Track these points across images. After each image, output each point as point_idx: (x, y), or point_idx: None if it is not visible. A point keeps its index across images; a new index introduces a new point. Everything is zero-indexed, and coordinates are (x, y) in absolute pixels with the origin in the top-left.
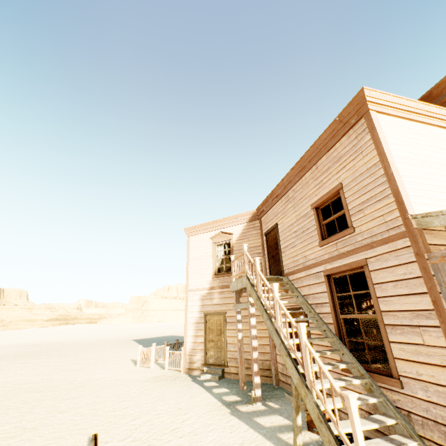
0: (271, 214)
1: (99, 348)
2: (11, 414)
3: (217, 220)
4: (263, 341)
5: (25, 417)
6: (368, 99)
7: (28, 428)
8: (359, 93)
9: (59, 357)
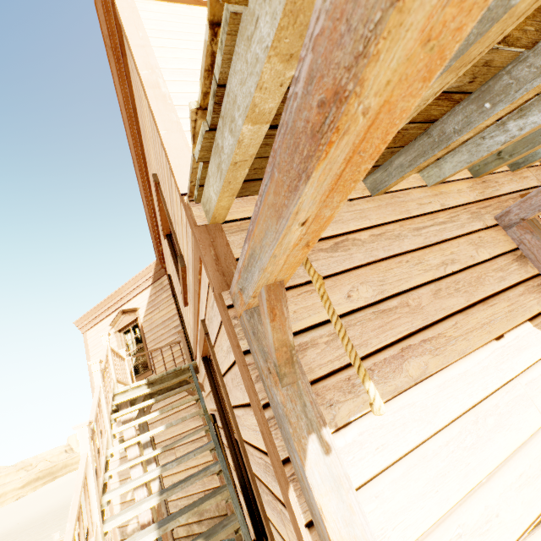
0: (166, 261)
1: (50, 529)
2: None
3: (112, 294)
4: None
5: None
6: None
7: None
8: None
9: None
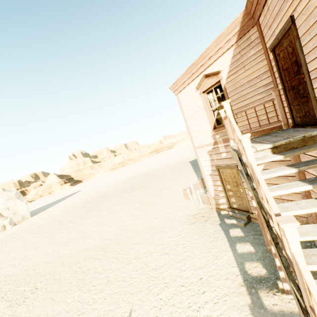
0: (275, 0)
1: (168, 176)
2: (109, 259)
3: (195, 61)
4: (293, 198)
5: (112, 265)
6: None
7: (109, 281)
8: None
9: (148, 188)
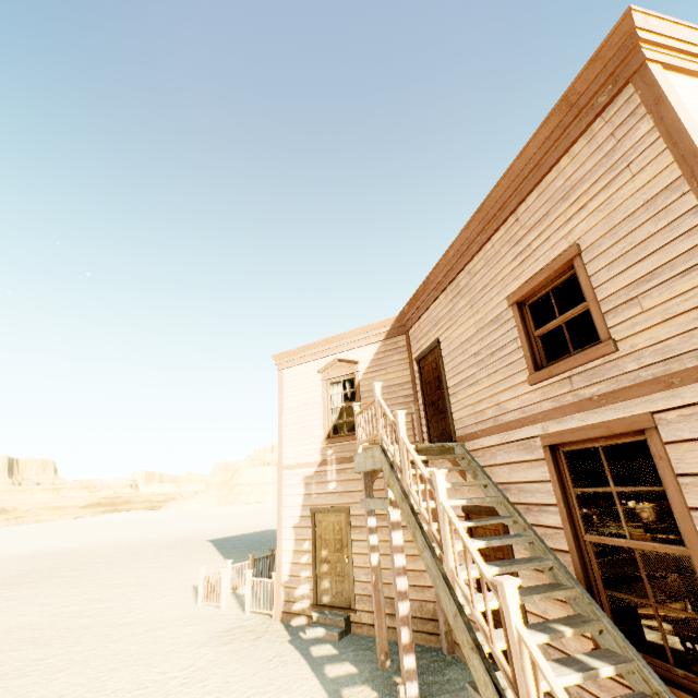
0: (426, 322)
1: (148, 561)
2: None
3: (329, 338)
4: (421, 564)
5: None
6: (644, 35)
7: None
8: (620, 26)
9: (76, 582)
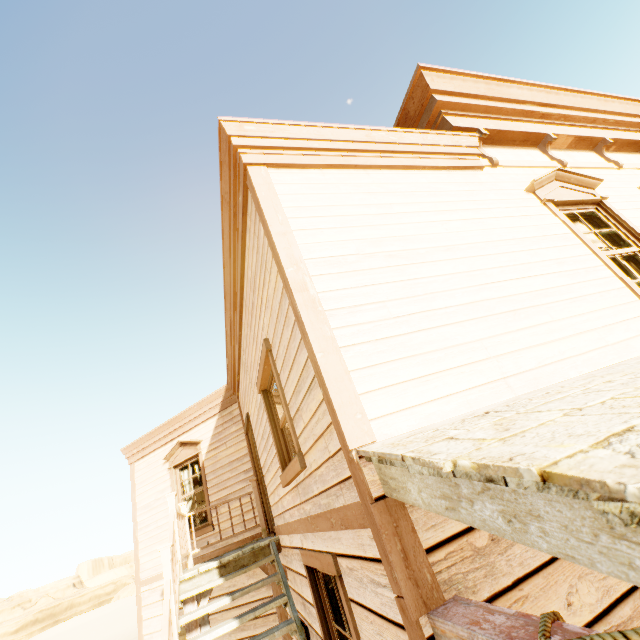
0: (242, 393)
1: None
2: None
3: (170, 420)
4: None
5: None
6: (240, 141)
7: None
8: (221, 134)
9: None
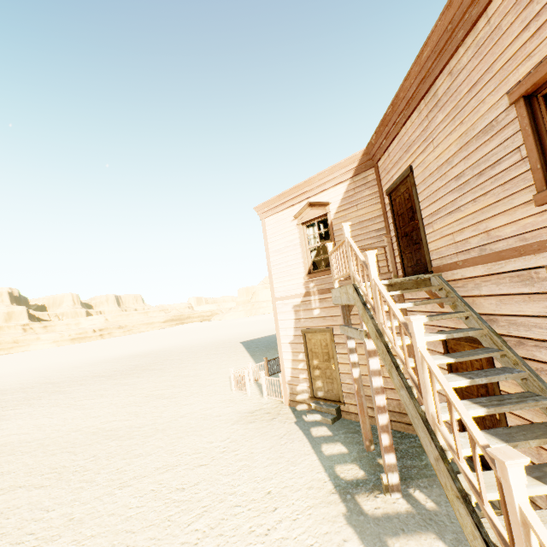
0: (396, 149)
1: (202, 358)
2: (71, 485)
3: (299, 184)
4: None
5: (82, 493)
6: None
7: (74, 519)
8: None
9: (160, 374)
